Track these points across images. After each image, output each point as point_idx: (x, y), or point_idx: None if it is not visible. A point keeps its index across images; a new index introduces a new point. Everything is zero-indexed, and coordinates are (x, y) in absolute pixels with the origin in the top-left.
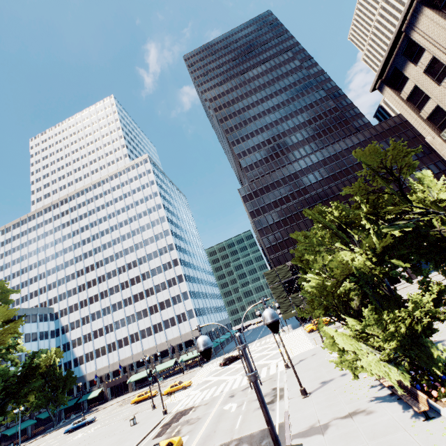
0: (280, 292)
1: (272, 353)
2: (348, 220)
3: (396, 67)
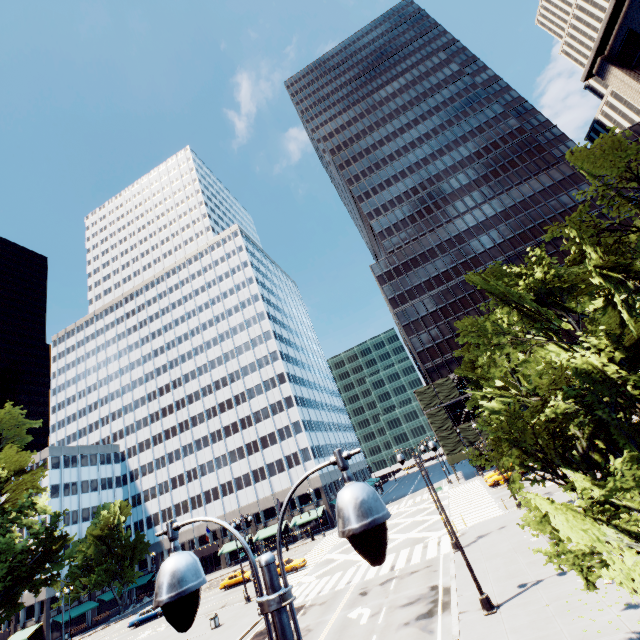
0: (442, 421)
1: (431, 520)
2: (562, 282)
3: (631, 29)
